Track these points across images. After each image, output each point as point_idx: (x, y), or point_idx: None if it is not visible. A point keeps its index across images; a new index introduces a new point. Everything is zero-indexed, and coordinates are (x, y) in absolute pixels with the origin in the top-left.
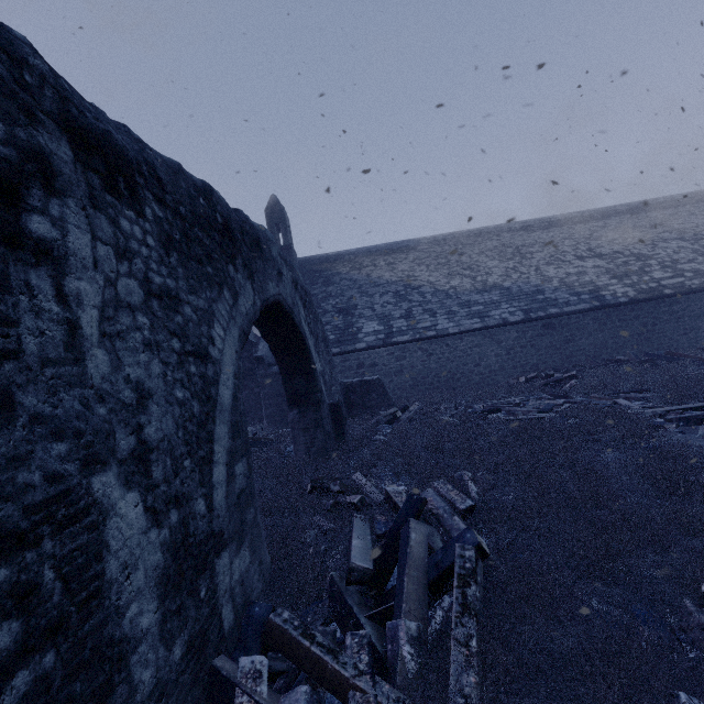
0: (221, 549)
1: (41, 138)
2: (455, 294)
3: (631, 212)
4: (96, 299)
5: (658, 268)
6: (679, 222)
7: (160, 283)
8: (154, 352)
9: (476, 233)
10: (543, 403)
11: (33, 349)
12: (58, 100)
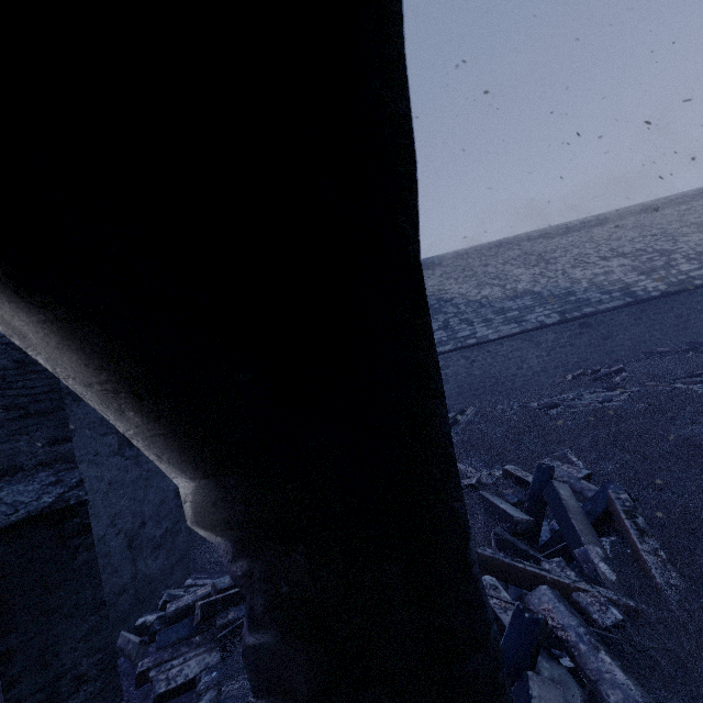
0: None
1: None
2: (488, 302)
3: (646, 212)
4: None
5: (684, 262)
6: (695, 217)
7: None
8: None
9: (497, 245)
10: (600, 395)
11: None
12: None
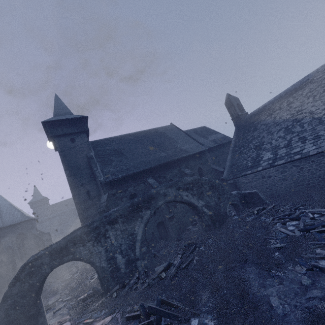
0: (138, 260)
1: (106, 228)
2: None
3: None
4: (114, 238)
5: None
6: None
7: (123, 229)
8: (123, 238)
9: None
10: (324, 220)
11: (108, 246)
12: (107, 222)
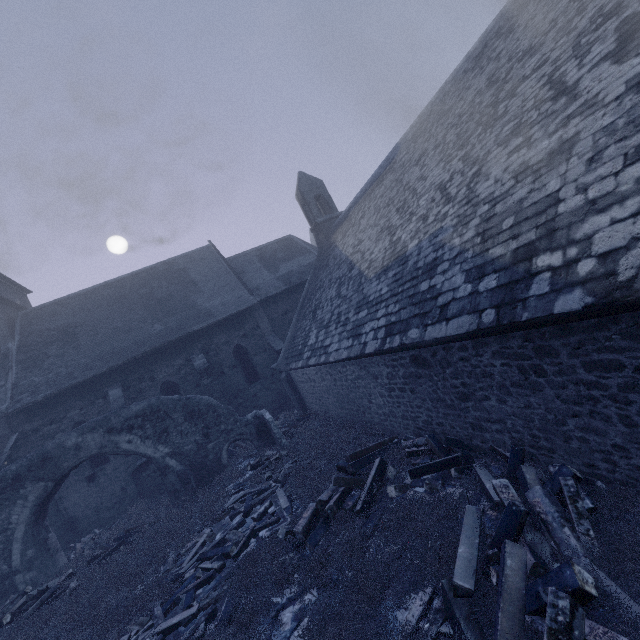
0: (18, 573)
1: None
2: (364, 280)
3: None
4: None
5: None
6: None
7: None
8: None
9: (477, 54)
10: (240, 539)
11: None
12: None
